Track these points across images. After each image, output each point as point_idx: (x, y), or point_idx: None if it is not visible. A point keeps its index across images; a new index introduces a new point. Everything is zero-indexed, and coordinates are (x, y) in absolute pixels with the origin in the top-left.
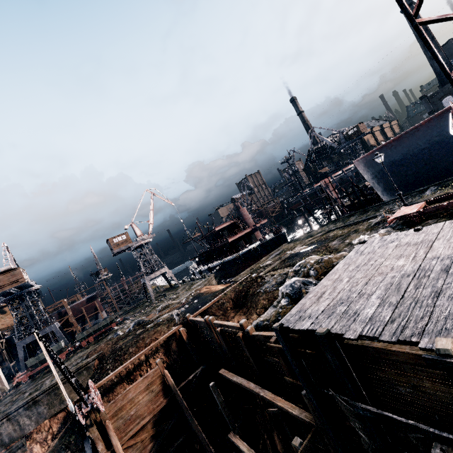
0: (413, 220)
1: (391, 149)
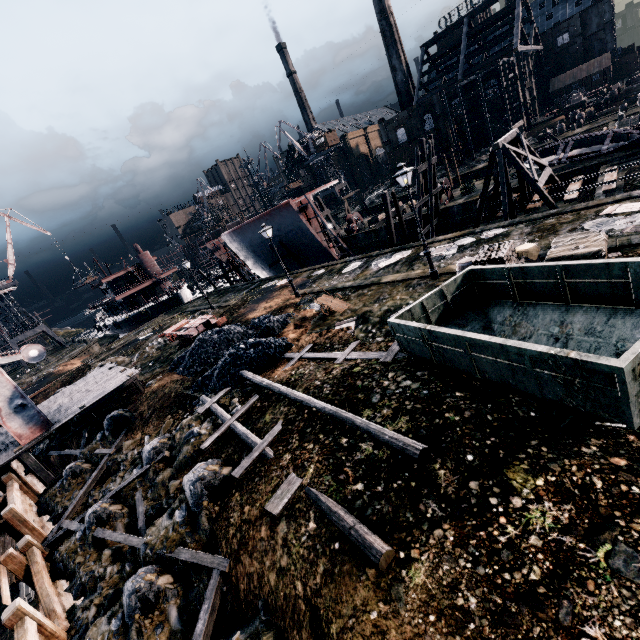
0: (168, 339)
1: (241, 235)
